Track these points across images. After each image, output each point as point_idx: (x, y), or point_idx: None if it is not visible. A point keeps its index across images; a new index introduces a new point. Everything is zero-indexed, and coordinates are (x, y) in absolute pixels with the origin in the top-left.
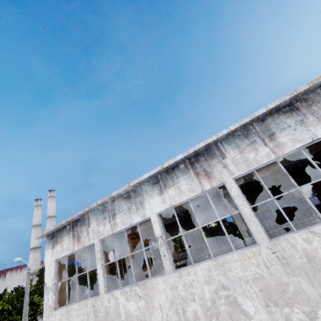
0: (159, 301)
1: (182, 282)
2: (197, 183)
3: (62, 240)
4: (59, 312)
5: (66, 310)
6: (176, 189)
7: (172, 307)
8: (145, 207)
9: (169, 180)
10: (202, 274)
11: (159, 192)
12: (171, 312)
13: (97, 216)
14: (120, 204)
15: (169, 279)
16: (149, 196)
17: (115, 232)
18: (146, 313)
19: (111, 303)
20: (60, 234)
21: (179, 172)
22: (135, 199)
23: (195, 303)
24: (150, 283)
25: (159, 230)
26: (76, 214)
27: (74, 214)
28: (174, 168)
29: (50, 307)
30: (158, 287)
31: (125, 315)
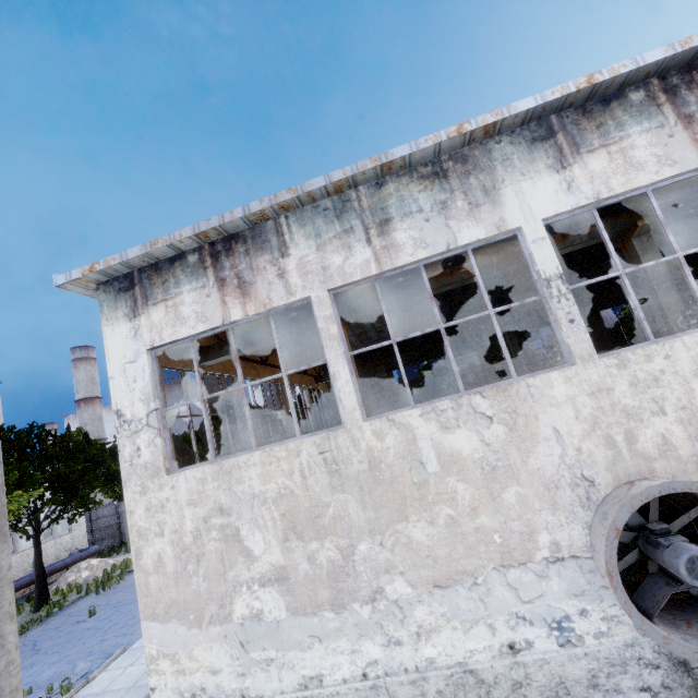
0: (553, 423)
1: (628, 377)
2: (686, 144)
3: (172, 294)
4: (189, 476)
5: (219, 470)
6: (616, 156)
7: (596, 432)
8: (504, 202)
9: (592, 132)
10: (689, 357)
11: (554, 163)
12: (591, 443)
13: (316, 226)
14: (405, 193)
15: (587, 372)
16: (519, 174)
17: (386, 272)
18: (510, 451)
19: (389, 440)
20: (161, 279)
21: (626, 111)
22: (464, 180)
23: (665, 418)
24: (522, 385)
25: (555, 260)
26: (240, 210)
27: (233, 210)
28: (610, 101)
29: (151, 468)
30: (551, 392)
31: (439, 463)
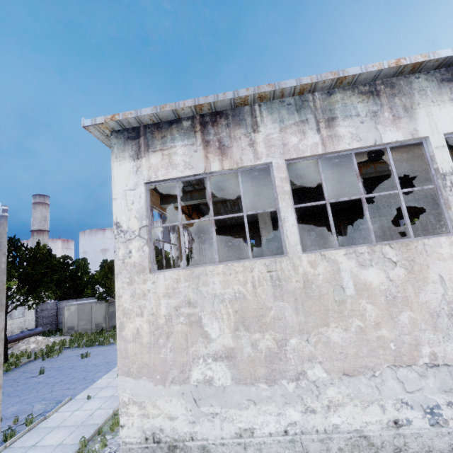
0: (439, 272)
1: None
2: None
3: (168, 146)
4: (167, 276)
5: (190, 274)
6: None
7: None
8: (418, 118)
9: None
10: None
11: None
12: None
13: (281, 114)
14: (348, 102)
15: None
16: (430, 101)
17: (328, 153)
18: (407, 287)
19: (320, 269)
20: (161, 134)
21: None
22: (391, 99)
23: None
24: (420, 243)
25: (450, 162)
26: (231, 93)
27: (226, 92)
28: None
29: (138, 267)
30: (440, 250)
31: (355, 289)
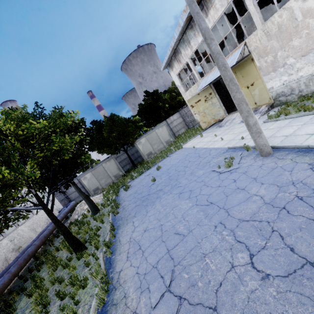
0: None
1: None
2: None
3: None
4: None
5: None
6: None
7: None
8: None
9: None
10: None
11: None
12: None
13: None
14: None
15: None
16: None
17: None
18: None
19: None
20: None
21: None
22: None
23: None
24: None
25: None
26: None
27: None
28: None
29: None
30: None
31: None
